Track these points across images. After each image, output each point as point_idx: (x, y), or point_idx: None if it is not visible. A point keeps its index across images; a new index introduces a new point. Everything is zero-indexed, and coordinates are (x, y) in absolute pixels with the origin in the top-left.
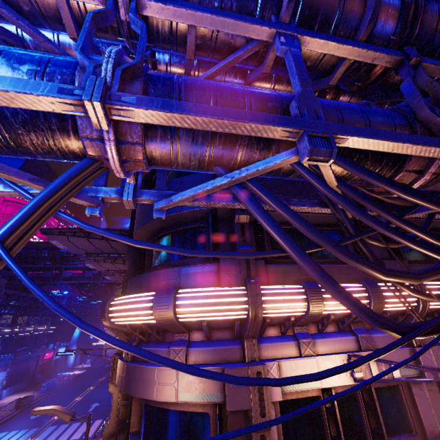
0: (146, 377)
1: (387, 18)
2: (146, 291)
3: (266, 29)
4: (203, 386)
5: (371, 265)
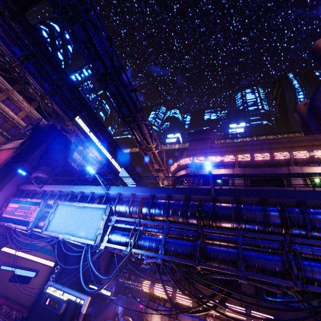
0: (146, 311)
1: (193, 217)
2: (152, 280)
3: (162, 224)
4: (157, 319)
5: (180, 290)
